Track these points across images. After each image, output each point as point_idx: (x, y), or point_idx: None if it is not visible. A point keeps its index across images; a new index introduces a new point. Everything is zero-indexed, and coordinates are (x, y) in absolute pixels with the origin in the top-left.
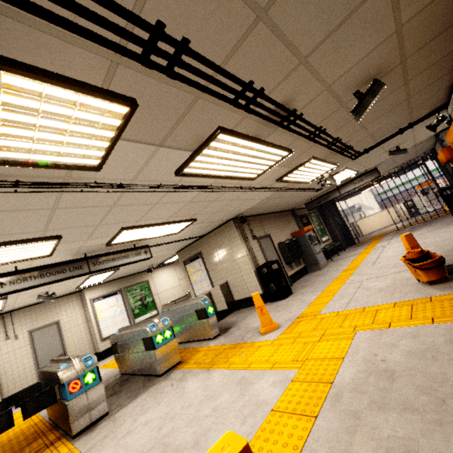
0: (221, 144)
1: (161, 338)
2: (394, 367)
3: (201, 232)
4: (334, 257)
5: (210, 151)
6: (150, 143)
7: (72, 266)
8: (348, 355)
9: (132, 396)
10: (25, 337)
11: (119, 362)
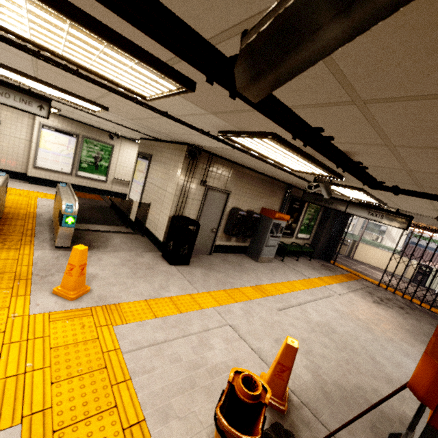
0: None
1: None
2: None
3: (152, 134)
4: (292, 258)
5: None
6: None
7: None
8: None
9: None
10: None
11: None
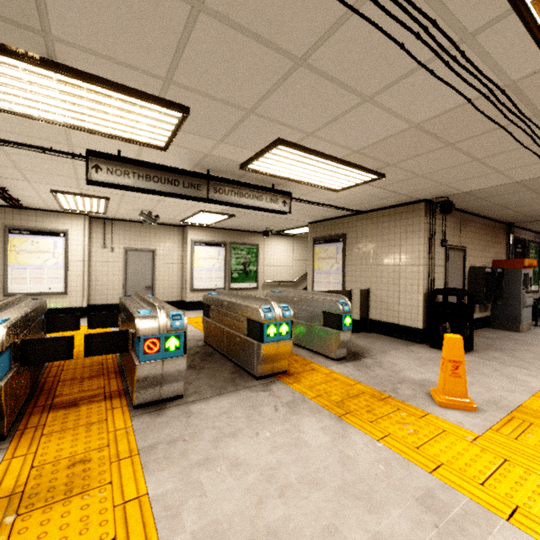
0: None
1: (273, 331)
2: None
3: (363, 205)
4: (537, 321)
5: None
6: None
7: (188, 181)
8: None
9: (216, 387)
10: (120, 254)
11: (206, 328)
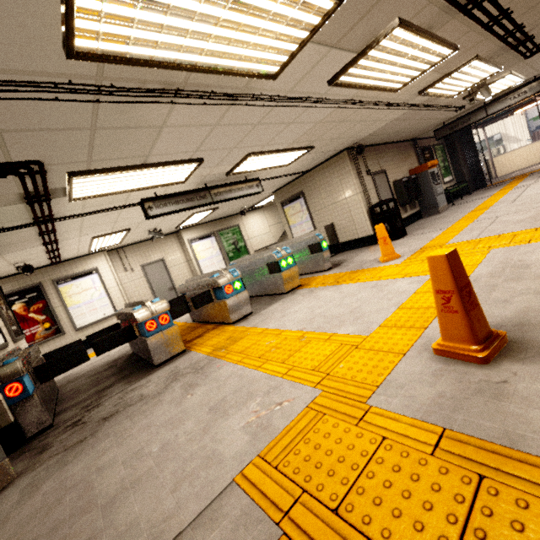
0: (390, 41)
1: (284, 264)
2: (531, 263)
3: (307, 166)
4: (456, 201)
5: (374, 52)
6: (327, 44)
7: (198, 195)
8: (483, 262)
9: (266, 304)
10: (139, 271)
11: None
